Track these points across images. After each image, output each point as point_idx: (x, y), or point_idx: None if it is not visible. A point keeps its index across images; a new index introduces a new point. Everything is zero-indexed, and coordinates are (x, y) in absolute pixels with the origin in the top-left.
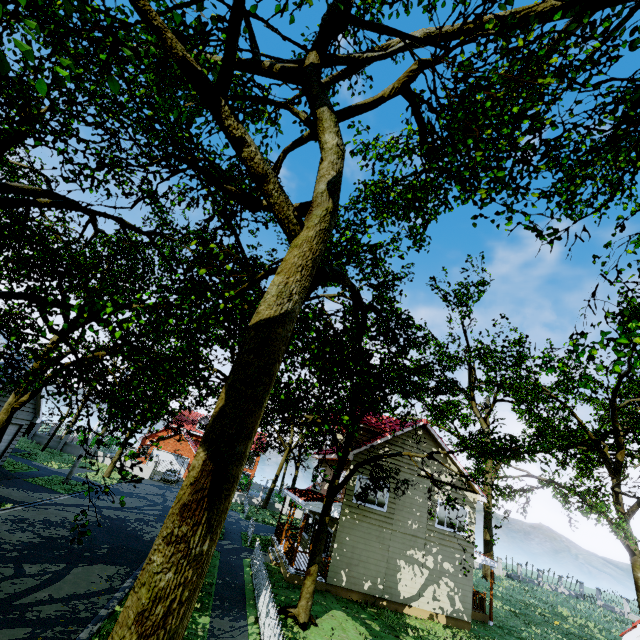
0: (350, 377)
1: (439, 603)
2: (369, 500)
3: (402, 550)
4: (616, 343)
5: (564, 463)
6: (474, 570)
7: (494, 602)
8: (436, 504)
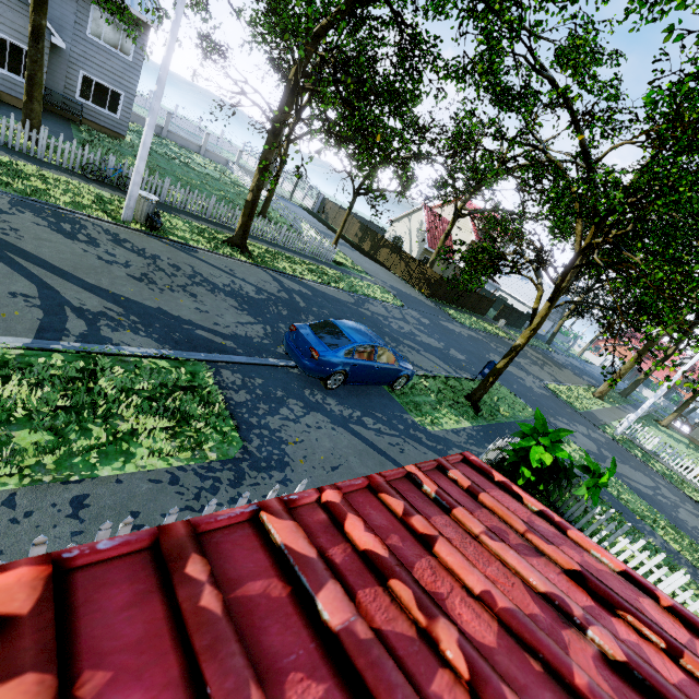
0: None
1: None
2: None
3: None
4: None
5: None
6: None
7: None
8: None
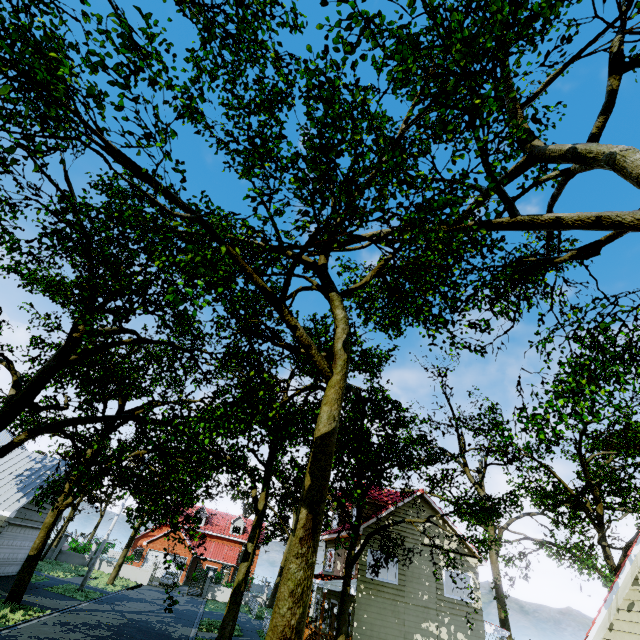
0: (354, 455)
1: None
2: (381, 574)
3: (417, 623)
4: (537, 418)
5: (557, 523)
6: None
7: None
8: (442, 572)
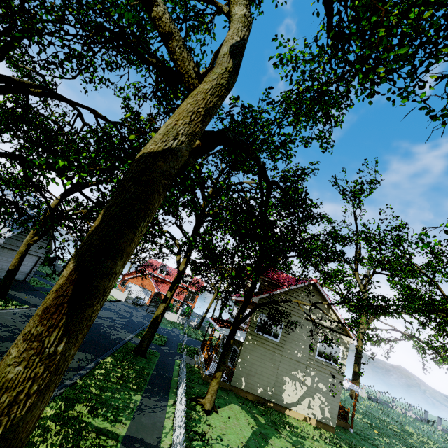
0: (259, 241)
1: (312, 411)
2: (267, 332)
3: (288, 370)
4: None
5: (425, 324)
6: (344, 390)
7: (356, 415)
8: (317, 341)
